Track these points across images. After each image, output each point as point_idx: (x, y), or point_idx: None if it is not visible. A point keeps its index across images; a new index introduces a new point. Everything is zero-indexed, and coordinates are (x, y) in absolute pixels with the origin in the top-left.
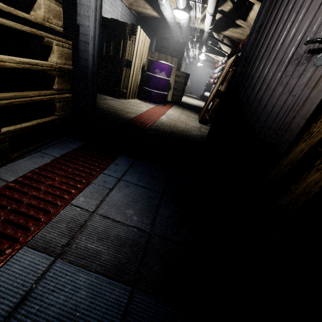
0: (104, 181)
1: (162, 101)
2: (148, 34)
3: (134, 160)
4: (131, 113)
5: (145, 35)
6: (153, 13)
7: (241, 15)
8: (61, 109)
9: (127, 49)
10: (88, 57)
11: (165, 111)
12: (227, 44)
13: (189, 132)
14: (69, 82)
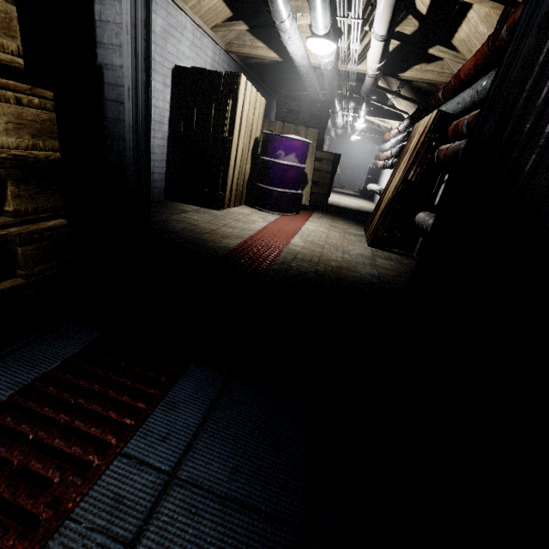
0: (116, 501)
1: (293, 207)
2: (263, 94)
3: (224, 381)
4: (230, 237)
5: (256, 92)
6: (269, 55)
7: (438, 39)
8: (34, 259)
9: (223, 118)
10: (124, 133)
11: (299, 226)
12: (407, 97)
13: (353, 269)
14: (59, 190)
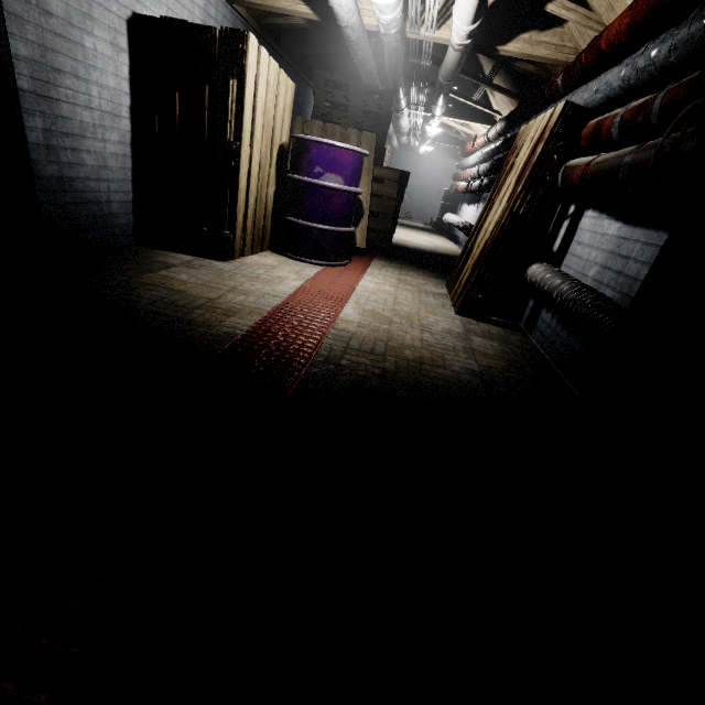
0: None
1: (342, 254)
2: (293, 78)
3: None
4: (239, 312)
5: (277, 68)
6: (296, 8)
7: None
8: None
9: (223, 110)
10: None
11: (352, 284)
12: (502, 88)
13: (440, 363)
14: None
